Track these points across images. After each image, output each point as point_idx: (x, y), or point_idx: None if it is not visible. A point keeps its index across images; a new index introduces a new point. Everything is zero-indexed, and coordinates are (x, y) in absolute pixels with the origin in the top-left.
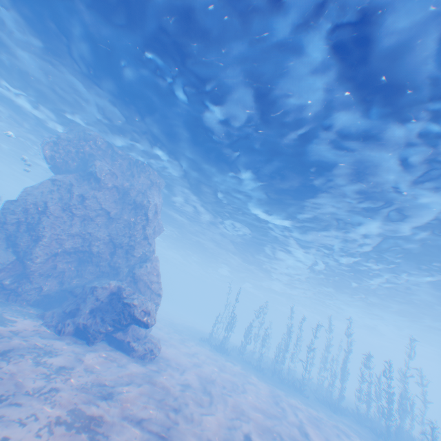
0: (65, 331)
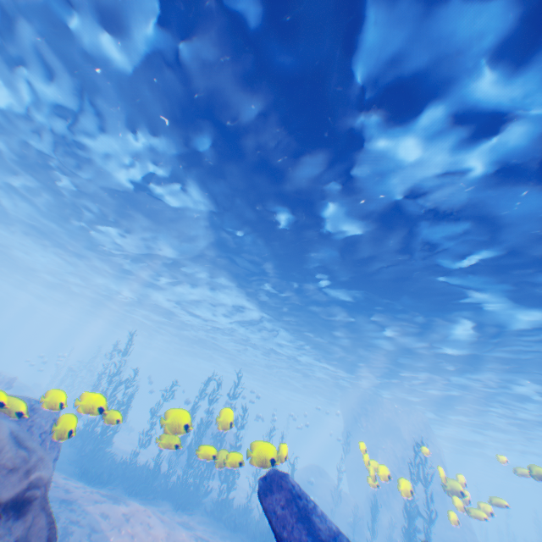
0: None
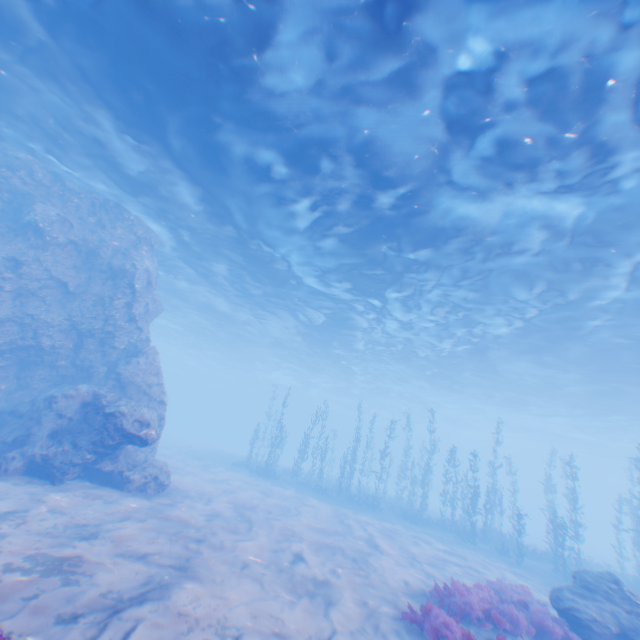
0: (7, 468)
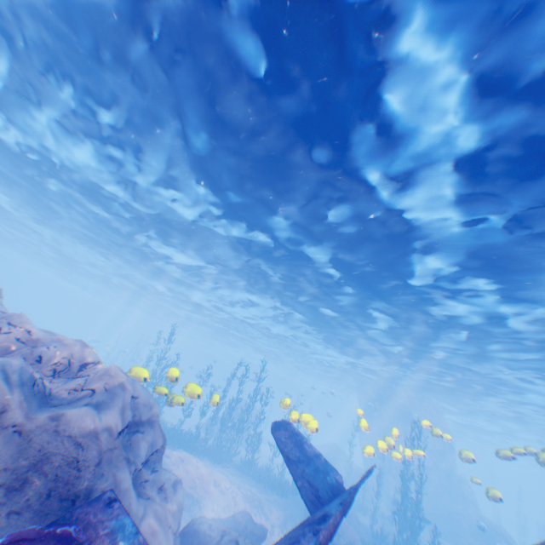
0: None
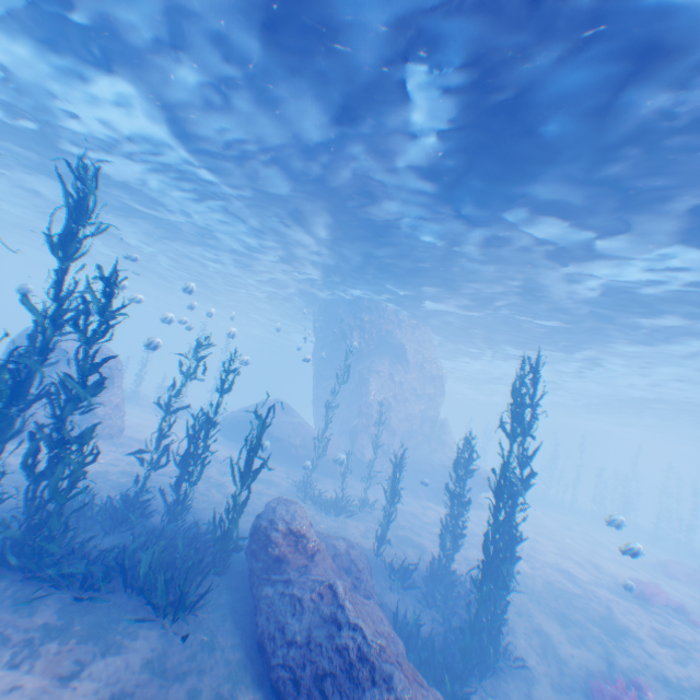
0: None
